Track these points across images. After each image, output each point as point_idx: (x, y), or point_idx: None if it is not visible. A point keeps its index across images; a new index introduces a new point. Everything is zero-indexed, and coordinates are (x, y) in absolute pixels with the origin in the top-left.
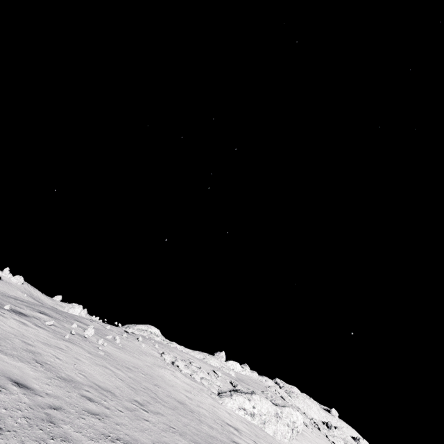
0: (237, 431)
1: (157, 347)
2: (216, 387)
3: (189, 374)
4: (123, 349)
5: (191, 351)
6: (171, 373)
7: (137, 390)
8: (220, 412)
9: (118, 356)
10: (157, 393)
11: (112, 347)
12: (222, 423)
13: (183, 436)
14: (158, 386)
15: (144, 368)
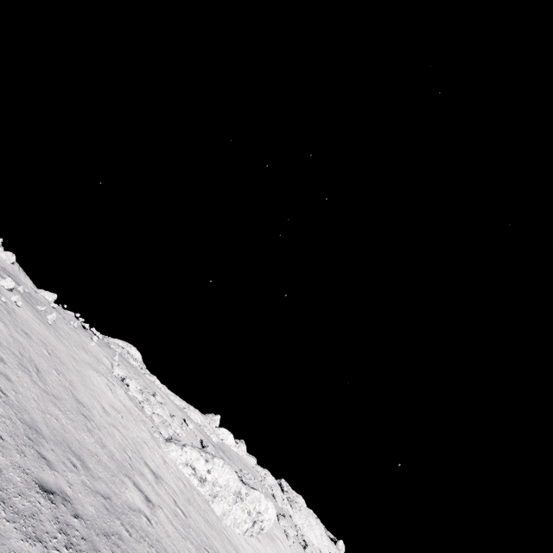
0: (156, 478)
1: (117, 359)
2: (171, 432)
3: (138, 400)
4: (49, 327)
5: (173, 394)
6: (106, 383)
7: (1, 345)
8: (150, 452)
9: (28, 322)
10: (43, 372)
11: (32, 314)
12: (135, 458)
13: (9, 407)
14: (61, 373)
15: (61, 354)
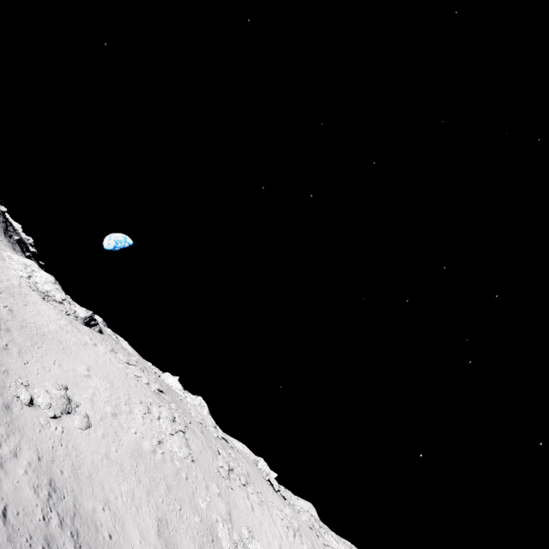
0: None
1: None
2: None
3: None
4: None
5: None
6: (0, 243)
7: None
8: None
9: None
10: None
11: None
12: None
13: None
14: None
15: None
